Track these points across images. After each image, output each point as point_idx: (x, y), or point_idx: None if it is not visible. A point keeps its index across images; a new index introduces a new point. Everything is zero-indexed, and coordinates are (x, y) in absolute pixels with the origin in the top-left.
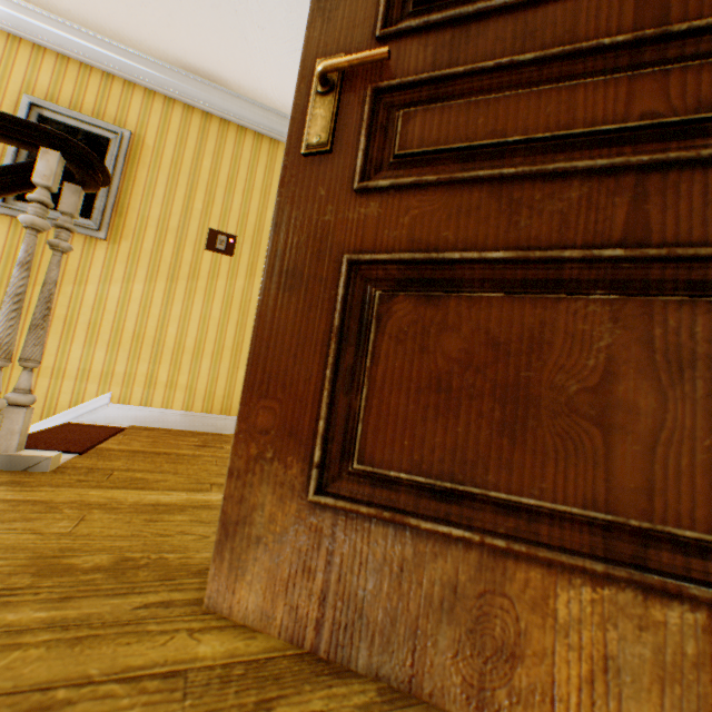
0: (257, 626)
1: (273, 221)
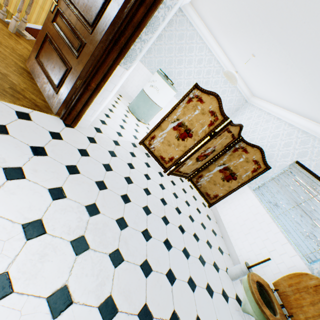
0: (28, 69)
1: (45, 20)
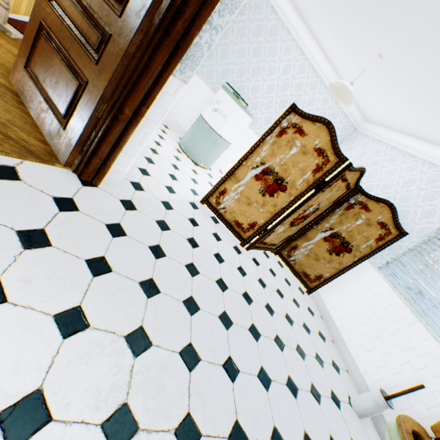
0: (15, 87)
1: None
